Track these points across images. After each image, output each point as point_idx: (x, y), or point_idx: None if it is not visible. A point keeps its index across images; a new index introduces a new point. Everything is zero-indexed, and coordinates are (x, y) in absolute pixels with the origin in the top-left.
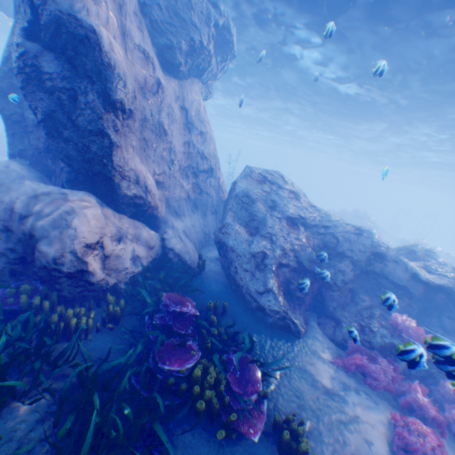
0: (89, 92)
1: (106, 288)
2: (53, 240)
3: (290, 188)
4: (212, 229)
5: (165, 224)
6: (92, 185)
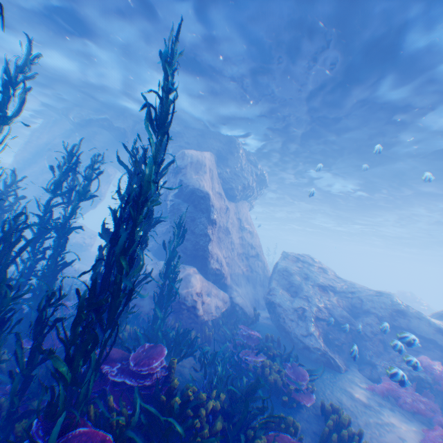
0: (201, 217)
1: (202, 324)
2: (183, 287)
3: (317, 264)
4: (261, 298)
5: (231, 288)
6: (193, 262)
